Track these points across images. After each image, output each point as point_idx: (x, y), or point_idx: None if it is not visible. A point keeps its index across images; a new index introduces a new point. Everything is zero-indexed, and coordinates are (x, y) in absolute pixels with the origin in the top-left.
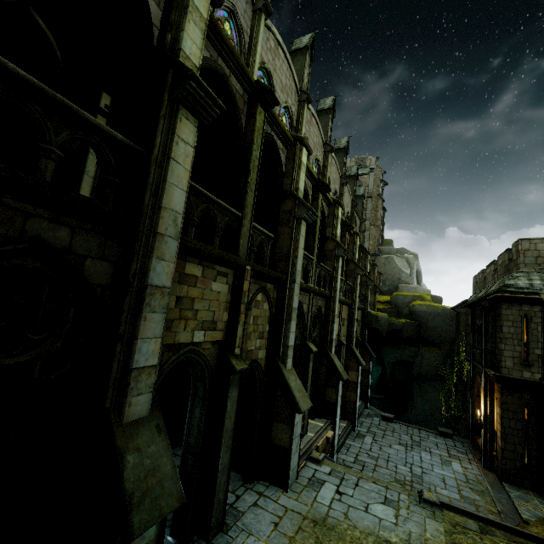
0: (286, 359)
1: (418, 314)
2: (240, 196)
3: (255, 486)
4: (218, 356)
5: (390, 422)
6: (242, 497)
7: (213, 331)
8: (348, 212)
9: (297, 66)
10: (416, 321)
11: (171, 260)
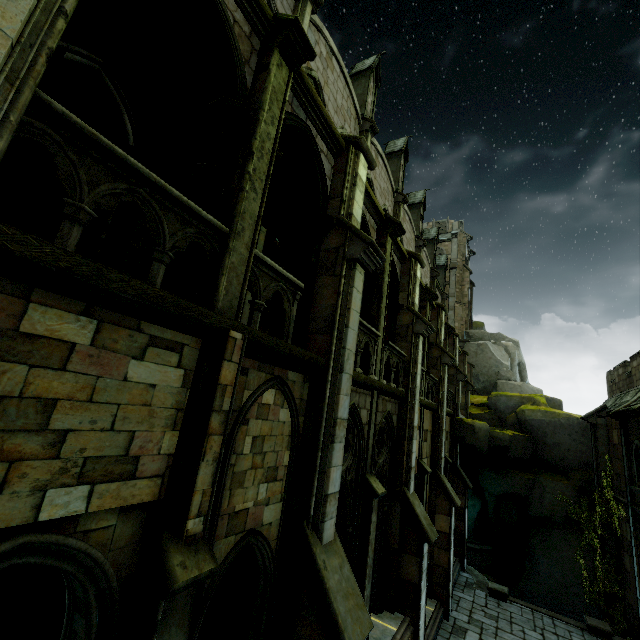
0: (321, 523)
1: (531, 424)
2: (230, 198)
3: None
4: (144, 541)
5: (503, 600)
6: None
7: (125, 482)
8: (427, 283)
9: (359, 91)
10: (529, 434)
11: None
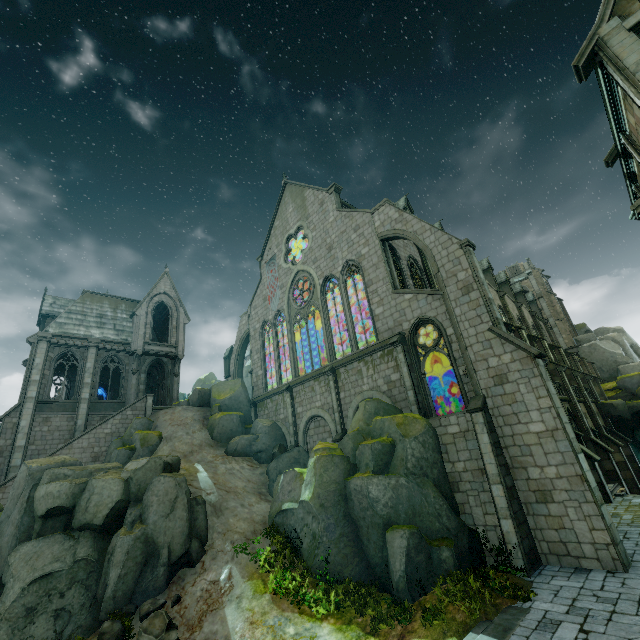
0: None
1: None
2: None
3: None
4: None
5: None
6: None
7: None
8: (532, 322)
9: None
10: None
11: None
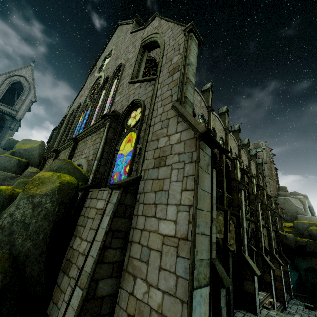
0: (244, 250)
1: (315, 236)
2: (221, 185)
3: (240, 311)
4: (222, 244)
5: (311, 309)
6: (236, 313)
7: (221, 234)
8: (254, 173)
9: (222, 119)
10: (315, 240)
11: (215, 210)
